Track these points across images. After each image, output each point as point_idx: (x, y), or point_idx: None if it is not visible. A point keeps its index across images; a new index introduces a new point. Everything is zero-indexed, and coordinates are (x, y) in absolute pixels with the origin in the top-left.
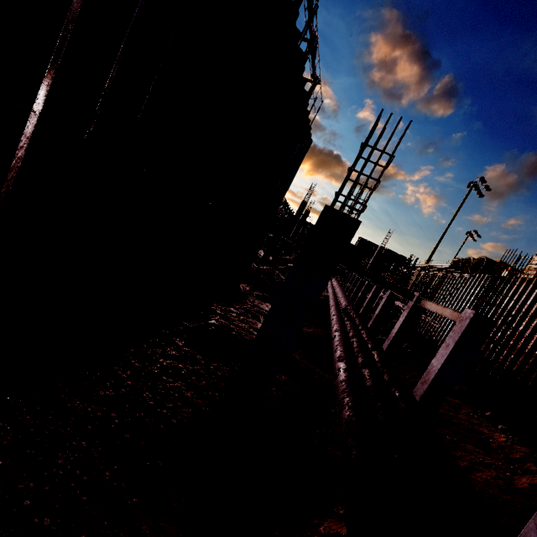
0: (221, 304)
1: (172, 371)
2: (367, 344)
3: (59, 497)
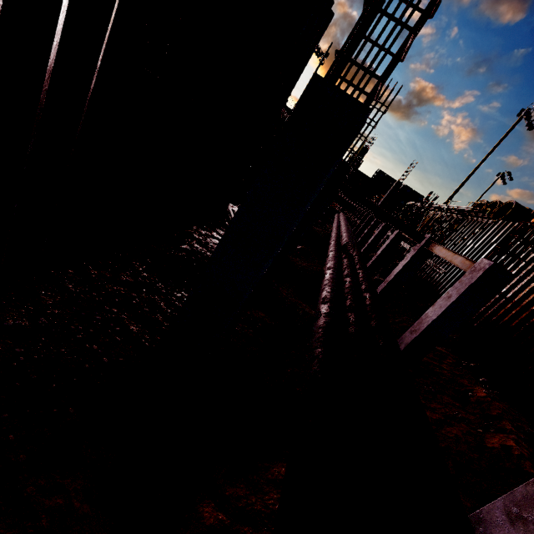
0: (201, 228)
1: (119, 299)
2: (361, 285)
3: None
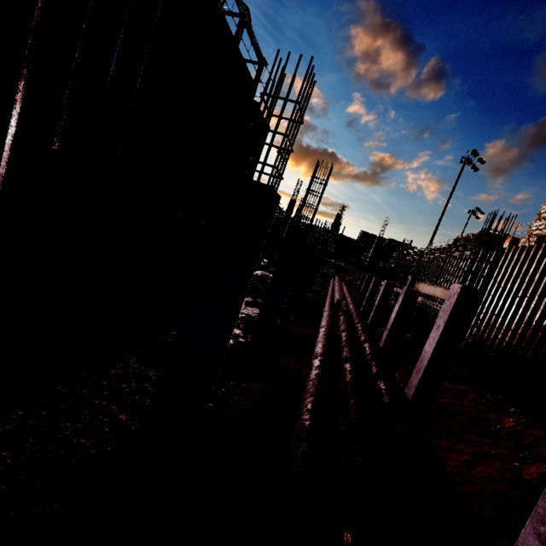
0: None
1: (109, 392)
2: (361, 337)
3: None
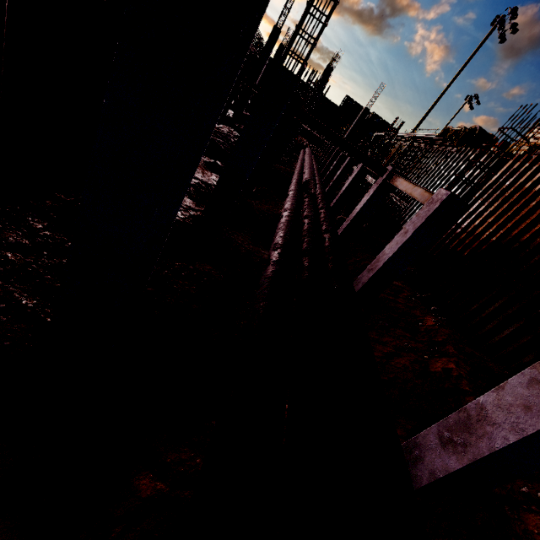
0: None
1: (5, 268)
2: (322, 226)
3: None
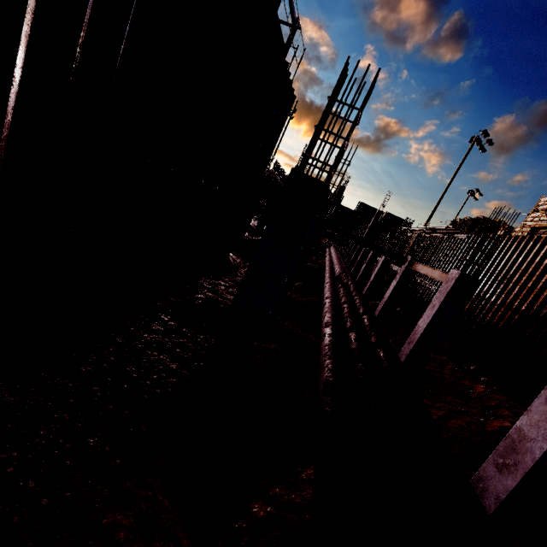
0: (209, 278)
1: (157, 345)
2: (359, 309)
3: (43, 463)
